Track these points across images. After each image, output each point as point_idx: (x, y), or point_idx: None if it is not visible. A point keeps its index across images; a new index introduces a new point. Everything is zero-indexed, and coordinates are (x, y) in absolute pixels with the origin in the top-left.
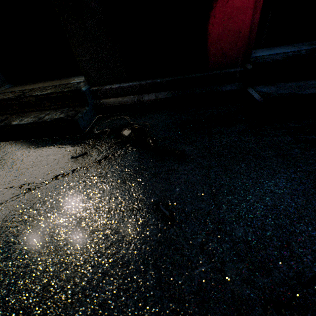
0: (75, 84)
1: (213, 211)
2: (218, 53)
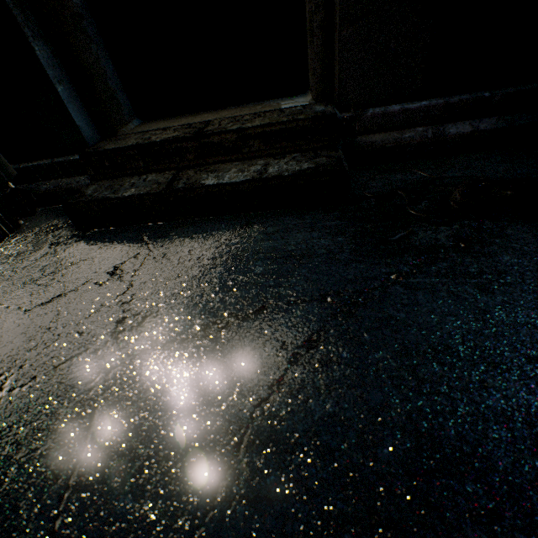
0: (299, 108)
1: None
2: None
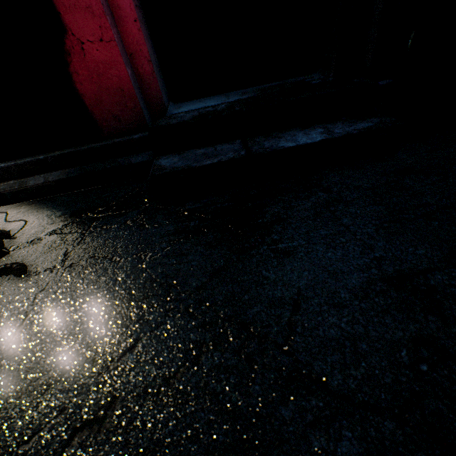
0: None
1: (0, 354)
2: (108, 116)
